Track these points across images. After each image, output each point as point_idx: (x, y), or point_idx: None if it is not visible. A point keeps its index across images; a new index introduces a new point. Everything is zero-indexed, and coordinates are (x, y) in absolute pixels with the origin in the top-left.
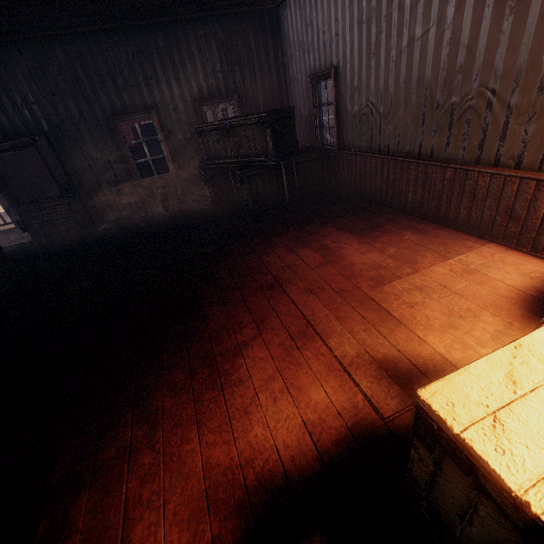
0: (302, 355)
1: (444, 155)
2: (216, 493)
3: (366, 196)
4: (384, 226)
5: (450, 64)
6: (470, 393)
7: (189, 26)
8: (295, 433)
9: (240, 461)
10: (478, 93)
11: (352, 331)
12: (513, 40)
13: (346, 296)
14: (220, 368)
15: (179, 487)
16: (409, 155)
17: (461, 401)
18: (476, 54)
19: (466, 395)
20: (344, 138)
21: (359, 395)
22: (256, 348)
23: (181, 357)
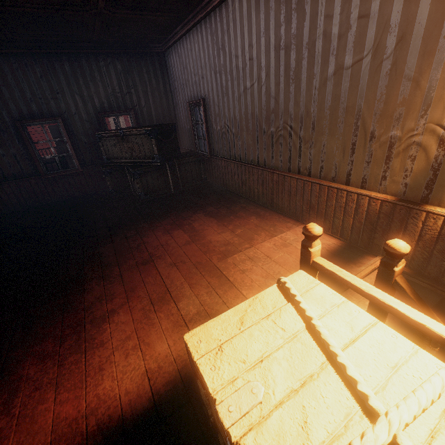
0: (156, 317)
1: (271, 164)
2: (58, 443)
3: (231, 190)
4: (238, 212)
5: (267, 107)
6: (214, 333)
7: (92, 58)
8: (137, 380)
9: (86, 411)
10: (283, 127)
11: (198, 294)
12: (296, 98)
13: (200, 267)
14: (87, 334)
15: (26, 444)
16: (252, 163)
17: (207, 339)
18: (279, 103)
19: (211, 334)
20: (214, 148)
21: None
22: (121, 314)
23: (54, 328)
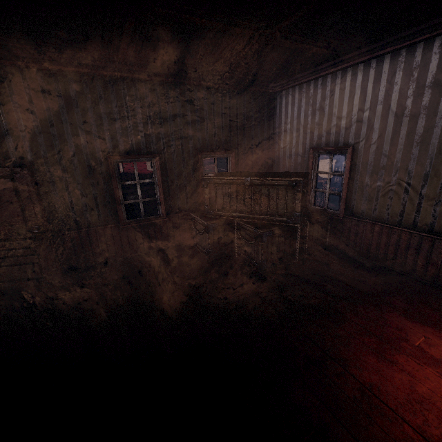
0: None
1: None
2: None
3: (385, 265)
4: None
5: None
6: None
7: (205, 91)
8: None
9: None
10: None
11: None
12: None
13: None
14: None
15: None
16: None
17: None
18: None
19: None
20: (354, 206)
21: None
22: None
23: None
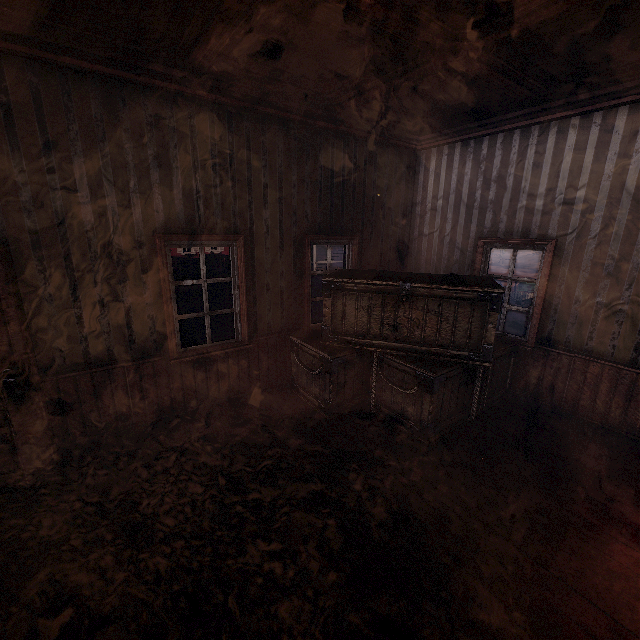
0: None
1: None
2: None
3: (606, 425)
4: None
5: None
6: None
7: (320, 137)
8: None
9: None
10: None
11: None
12: None
13: None
14: None
15: None
16: None
17: None
18: None
19: None
20: (553, 331)
21: None
22: None
23: None
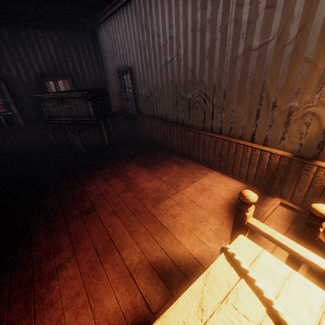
0: (102, 268)
1: (188, 123)
2: None
3: (154, 142)
4: (163, 161)
5: (185, 78)
6: None
7: (30, 29)
8: None
9: None
10: (199, 94)
11: (138, 242)
12: (210, 72)
13: (137, 214)
14: (36, 294)
15: None
16: (172, 122)
17: None
18: (196, 75)
19: None
20: (139, 108)
21: (138, 296)
22: (69, 268)
23: (2, 290)
